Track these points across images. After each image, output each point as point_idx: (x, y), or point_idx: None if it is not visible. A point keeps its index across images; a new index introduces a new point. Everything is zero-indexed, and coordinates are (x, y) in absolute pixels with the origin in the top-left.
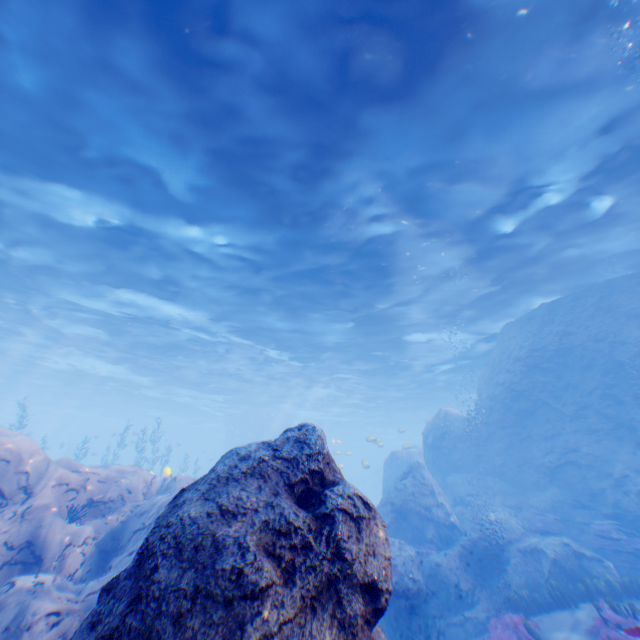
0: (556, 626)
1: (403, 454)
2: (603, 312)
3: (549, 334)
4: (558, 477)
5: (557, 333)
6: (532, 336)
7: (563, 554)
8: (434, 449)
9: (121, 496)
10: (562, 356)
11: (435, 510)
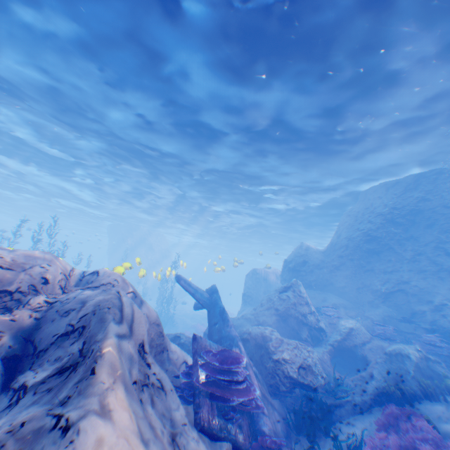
0: (442, 419)
1: (261, 272)
2: None
3: (410, 198)
4: (390, 300)
5: (417, 198)
6: (396, 198)
7: (419, 358)
8: (293, 271)
9: (32, 288)
10: (414, 216)
11: (308, 316)
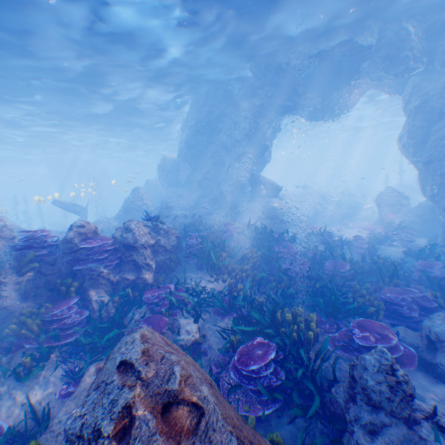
0: None
1: (153, 181)
2: (226, 101)
3: (204, 113)
4: (203, 186)
5: (208, 112)
6: (198, 113)
7: (179, 216)
8: (160, 178)
9: None
10: (210, 126)
11: (144, 207)
